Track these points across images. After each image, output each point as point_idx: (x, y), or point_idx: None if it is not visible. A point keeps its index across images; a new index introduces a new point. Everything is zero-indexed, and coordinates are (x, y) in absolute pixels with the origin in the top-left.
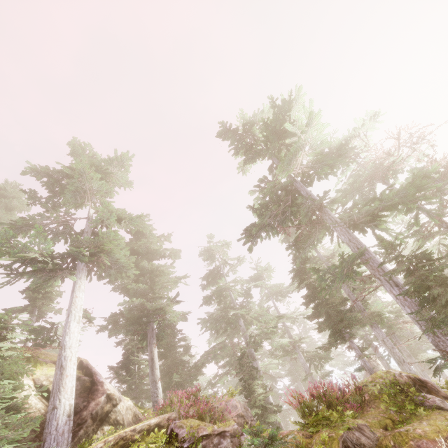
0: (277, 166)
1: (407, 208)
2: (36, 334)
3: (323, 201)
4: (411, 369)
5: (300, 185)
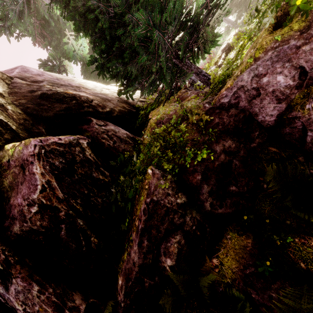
0: None
1: None
2: (52, 71)
3: None
4: None
5: None
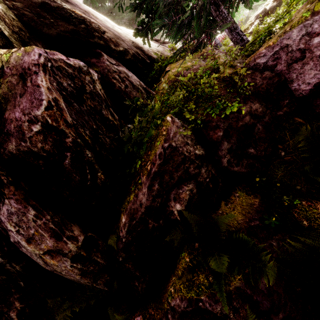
0: None
1: None
2: None
3: None
4: None
5: None
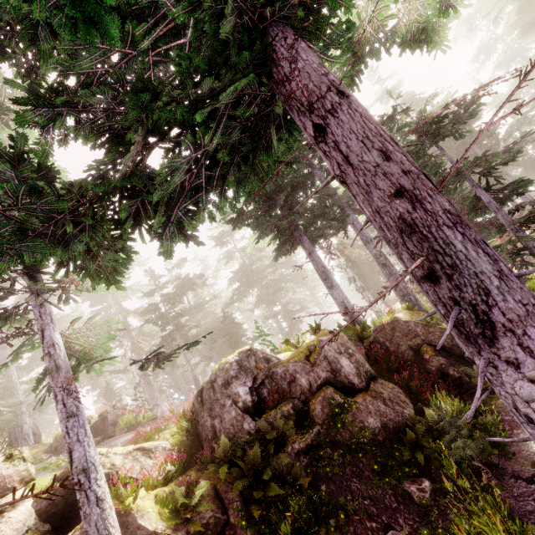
0: None
1: None
2: None
3: None
4: None
5: None
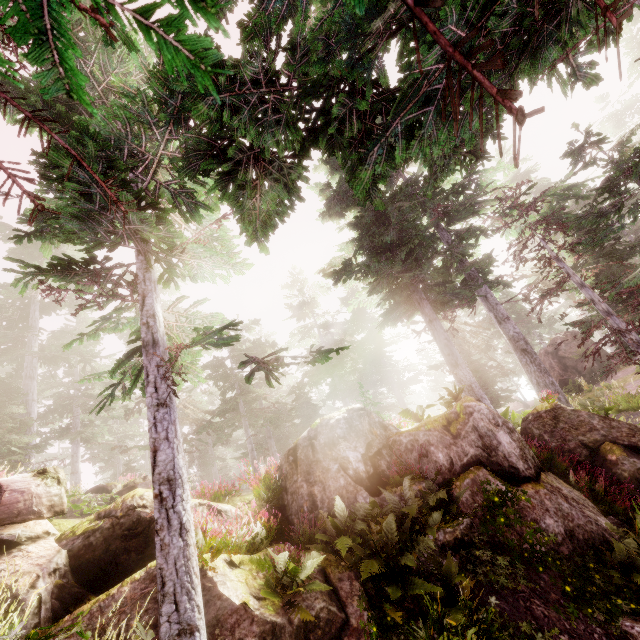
0: (6, 287)
1: (81, 360)
2: None
3: (29, 331)
4: (78, 479)
5: (34, 308)
